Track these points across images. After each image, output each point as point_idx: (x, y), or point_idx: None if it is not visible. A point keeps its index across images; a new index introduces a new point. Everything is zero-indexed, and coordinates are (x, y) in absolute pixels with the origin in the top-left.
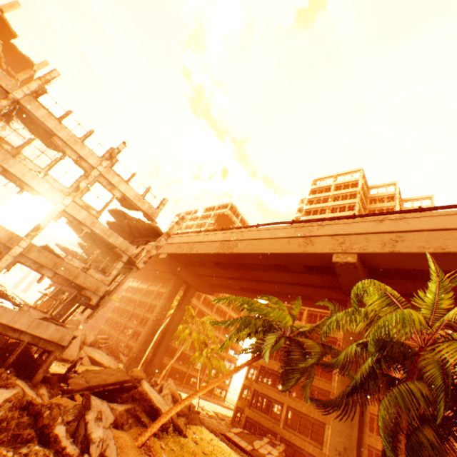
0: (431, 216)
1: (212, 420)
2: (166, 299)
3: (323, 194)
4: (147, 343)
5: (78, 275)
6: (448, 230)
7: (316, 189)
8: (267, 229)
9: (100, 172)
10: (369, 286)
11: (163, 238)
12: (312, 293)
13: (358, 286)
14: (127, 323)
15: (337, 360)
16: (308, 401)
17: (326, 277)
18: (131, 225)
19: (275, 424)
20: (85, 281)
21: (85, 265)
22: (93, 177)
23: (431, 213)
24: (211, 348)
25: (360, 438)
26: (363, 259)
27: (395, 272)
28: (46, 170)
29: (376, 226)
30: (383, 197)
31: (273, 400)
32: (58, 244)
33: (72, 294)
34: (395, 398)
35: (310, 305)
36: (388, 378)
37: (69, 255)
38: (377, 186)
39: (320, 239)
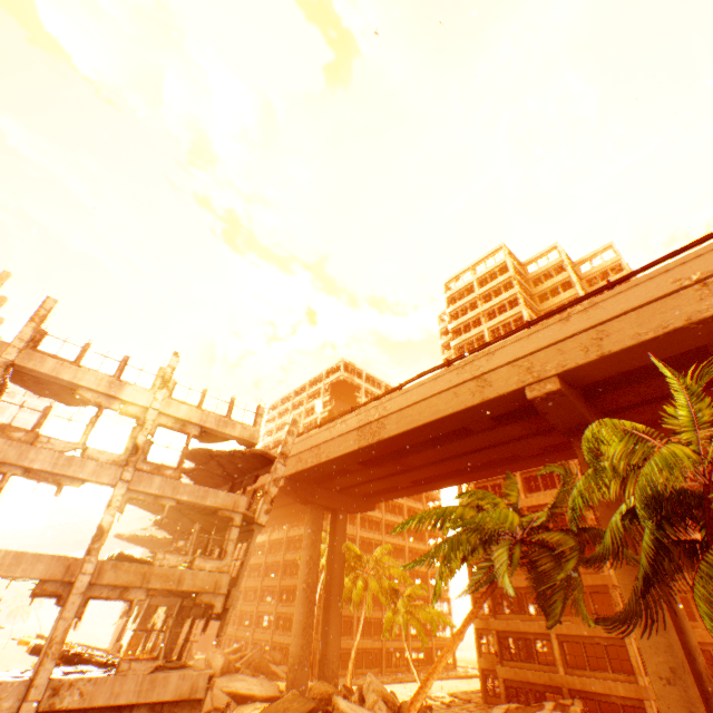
0: (628, 288)
1: (455, 711)
2: (310, 547)
3: (466, 299)
4: (308, 630)
5: (181, 577)
6: (659, 300)
7: (454, 295)
8: (417, 386)
9: (158, 410)
10: (601, 432)
11: (279, 464)
12: (517, 449)
13: (587, 438)
14: (259, 609)
15: (604, 547)
16: (589, 623)
17: (528, 421)
18: (224, 462)
19: (552, 672)
20: (195, 582)
21: (186, 558)
22: (152, 422)
23: (627, 285)
24: (407, 594)
25: (684, 643)
26: (567, 379)
27: (617, 378)
28: (82, 442)
29: (564, 327)
30: (548, 271)
31: (531, 635)
32: (118, 535)
33: (173, 606)
34: (709, 578)
35: (522, 466)
36: (683, 545)
37: (159, 553)
38: (534, 259)
39: (498, 373)
